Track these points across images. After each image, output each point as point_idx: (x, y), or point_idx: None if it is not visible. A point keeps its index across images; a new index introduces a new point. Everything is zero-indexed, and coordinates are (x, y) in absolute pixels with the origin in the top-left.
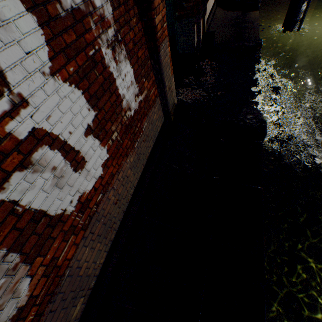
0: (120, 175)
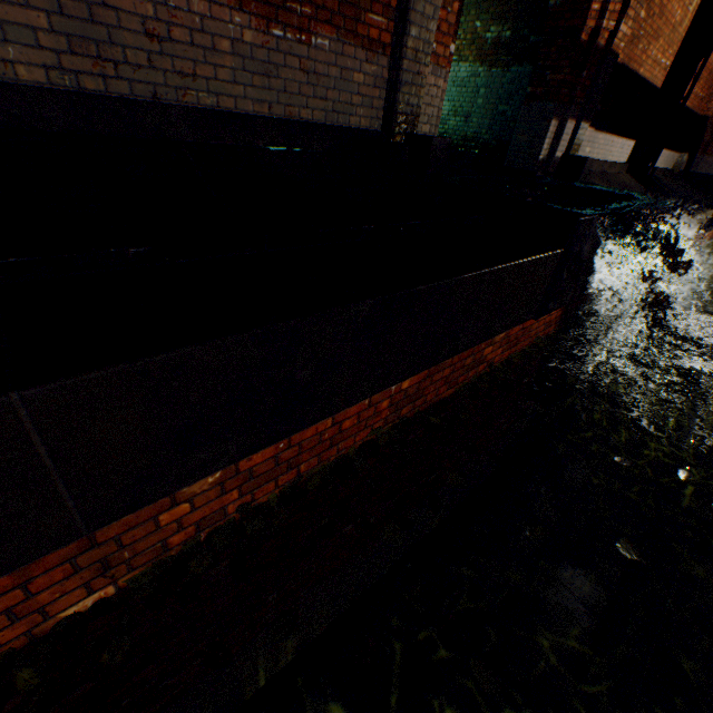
0: (199, 7)
